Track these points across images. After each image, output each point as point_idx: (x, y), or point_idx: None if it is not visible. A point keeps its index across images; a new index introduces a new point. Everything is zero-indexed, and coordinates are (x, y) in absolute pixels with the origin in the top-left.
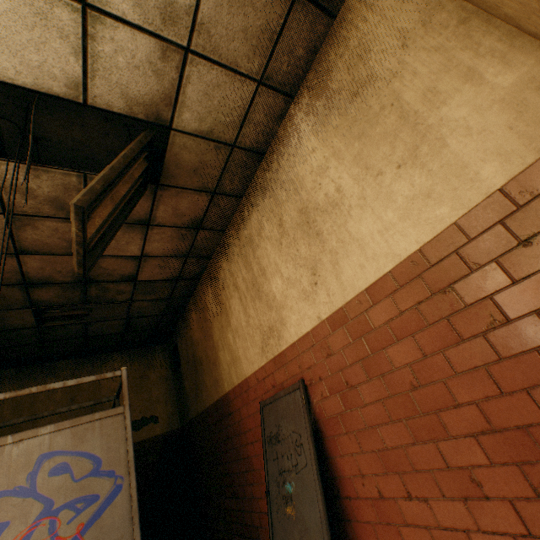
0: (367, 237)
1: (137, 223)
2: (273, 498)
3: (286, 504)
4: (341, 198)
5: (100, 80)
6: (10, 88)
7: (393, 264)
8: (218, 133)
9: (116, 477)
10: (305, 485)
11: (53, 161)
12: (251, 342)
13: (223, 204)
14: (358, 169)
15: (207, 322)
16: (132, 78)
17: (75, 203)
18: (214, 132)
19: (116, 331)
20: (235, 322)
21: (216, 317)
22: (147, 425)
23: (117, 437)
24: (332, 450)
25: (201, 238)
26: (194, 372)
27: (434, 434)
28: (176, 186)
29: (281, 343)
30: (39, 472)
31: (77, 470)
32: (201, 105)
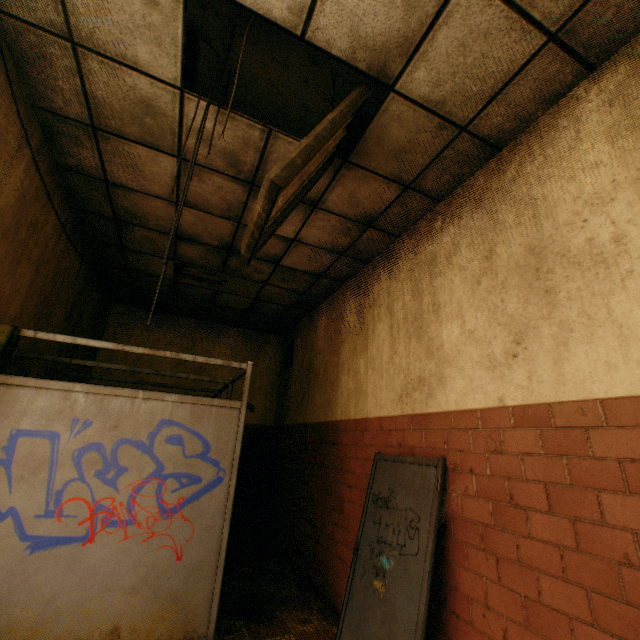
0: None
1: (304, 201)
2: (361, 559)
3: (375, 575)
4: (617, 254)
5: (332, 5)
6: (222, 2)
7: None
8: (450, 107)
9: (220, 468)
10: (407, 573)
11: (238, 105)
12: (387, 382)
13: (411, 204)
14: None
15: (338, 335)
16: (371, 8)
17: (272, 179)
18: (447, 104)
19: (240, 307)
20: (374, 351)
21: (351, 335)
22: None
23: (229, 430)
24: (454, 556)
25: (366, 238)
26: (305, 380)
27: (634, 635)
28: (366, 167)
29: (429, 404)
30: (158, 435)
31: (188, 447)
32: (446, 62)
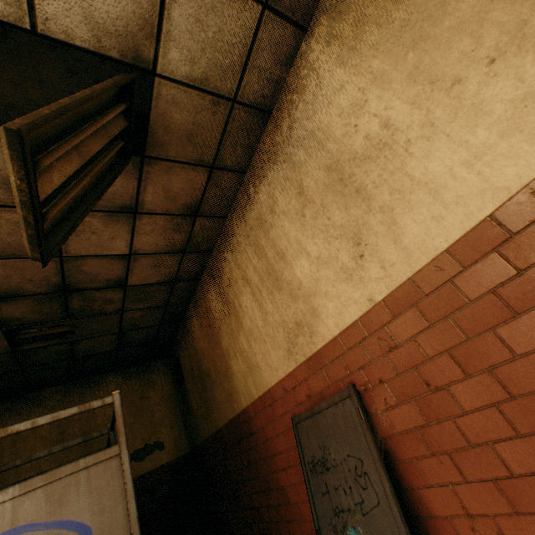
0: (443, 176)
1: (122, 210)
2: None
3: None
4: (392, 135)
5: None
6: None
7: (496, 203)
8: (214, 82)
9: None
10: (380, 533)
11: None
12: (271, 344)
13: (223, 182)
14: (416, 87)
15: (213, 328)
16: None
17: (5, 126)
18: (210, 79)
19: (107, 348)
20: (249, 323)
21: (223, 320)
22: (151, 454)
23: (112, 491)
24: (411, 479)
25: (199, 228)
26: (201, 387)
27: None
28: (166, 158)
29: (315, 341)
30: None
31: None
32: (191, 39)
